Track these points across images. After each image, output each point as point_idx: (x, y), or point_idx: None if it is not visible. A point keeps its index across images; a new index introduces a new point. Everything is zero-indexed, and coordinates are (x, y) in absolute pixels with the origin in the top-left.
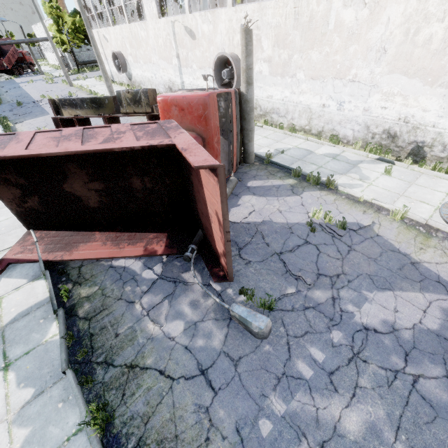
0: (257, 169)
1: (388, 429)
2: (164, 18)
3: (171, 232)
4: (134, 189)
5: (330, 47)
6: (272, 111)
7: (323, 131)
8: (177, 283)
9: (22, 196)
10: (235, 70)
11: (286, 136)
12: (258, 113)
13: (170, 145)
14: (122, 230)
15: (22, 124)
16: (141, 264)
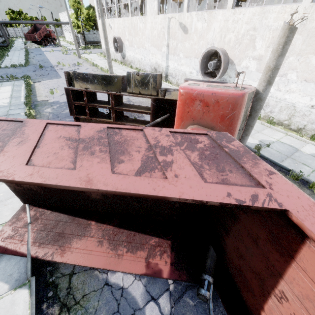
0: None
1: None
2: (163, 15)
3: (174, 240)
4: None
5: None
6: None
7: (305, 128)
8: None
9: None
10: (223, 63)
11: (264, 126)
12: None
13: (275, 209)
14: (119, 225)
15: (40, 84)
16: (142, 288)
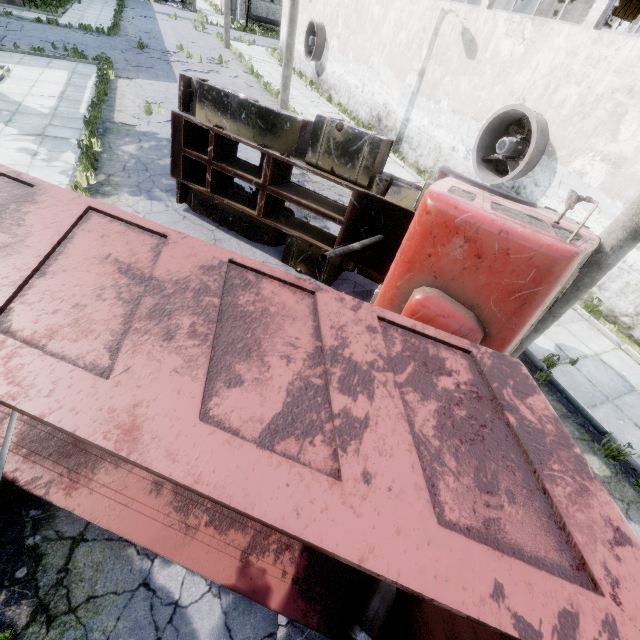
0: None
1: None
2: None
3: None
4: None
5: None
6: None
7: None
8: None
9: None
10: (532, 149)
11: (576, 315)
12: None
13: None
14: None
15: (129, 84)
16: (217, 617)
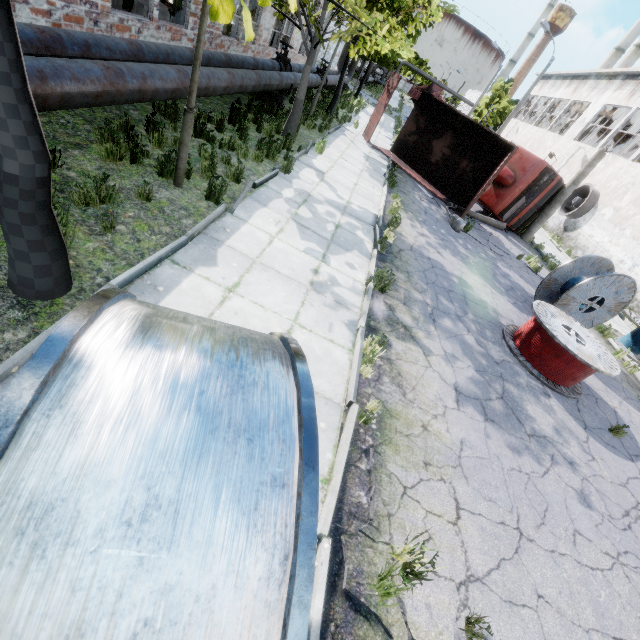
0: (523, 242)
1: (472, 260)
2: (577, 142)
3: (449, 200)
4: (459, 166)
5: None
6: (582, 248)
7: None
8: (436, 204)
9: (412, 132)
10: (586, 200)
11: None
12: (570, 244)
13: (505, 141)
14: (428, 182)
15: None
16: (426, 192)
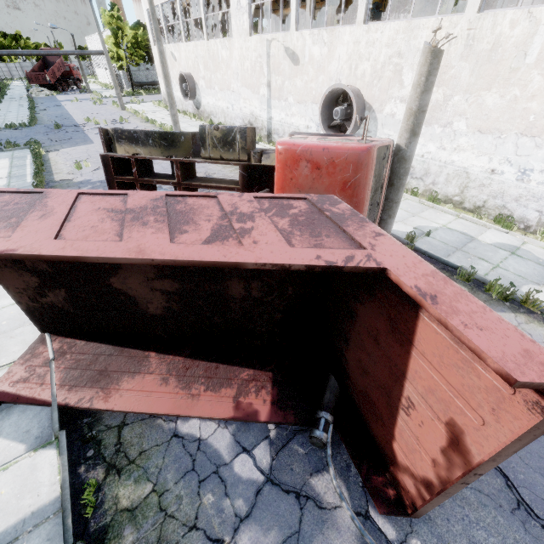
0: None
1: None
2: (258, 35)
3: (278, 371)
4: (229, 296)
5: (522, 90)
6: None
7: (485, 206)
8: (302, 499)
9: (39, 286)
10: (355, 109)
11: (424, 207)
12: None
13: (373, 269)
14: (194, 355)
15: (58, 154)
16: (229, 438)
